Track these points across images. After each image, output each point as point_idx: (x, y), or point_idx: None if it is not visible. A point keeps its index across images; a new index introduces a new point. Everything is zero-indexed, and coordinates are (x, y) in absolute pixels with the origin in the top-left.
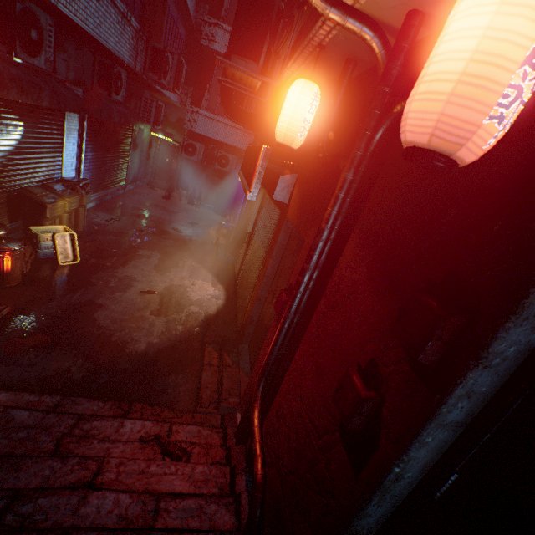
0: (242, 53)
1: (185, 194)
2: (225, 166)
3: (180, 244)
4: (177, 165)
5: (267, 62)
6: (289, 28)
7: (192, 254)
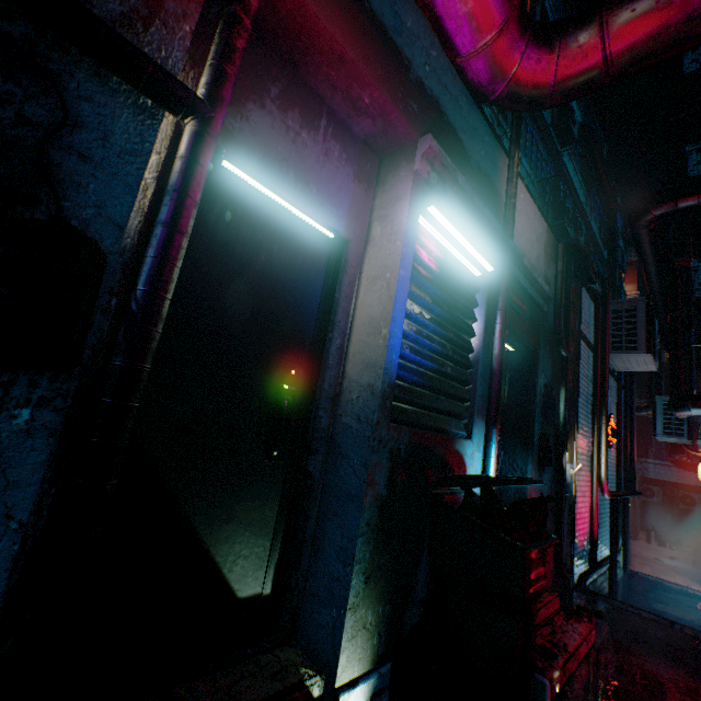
0: (676, 453)
1: (651, 534)
2: (690, 505)
3: (664, 566)
4: (634, 508)
5: (688, 454)
6: (694, 440)
7: (679, 573)
